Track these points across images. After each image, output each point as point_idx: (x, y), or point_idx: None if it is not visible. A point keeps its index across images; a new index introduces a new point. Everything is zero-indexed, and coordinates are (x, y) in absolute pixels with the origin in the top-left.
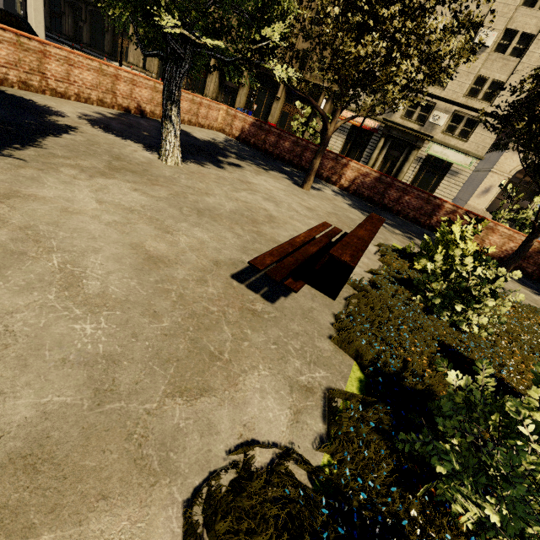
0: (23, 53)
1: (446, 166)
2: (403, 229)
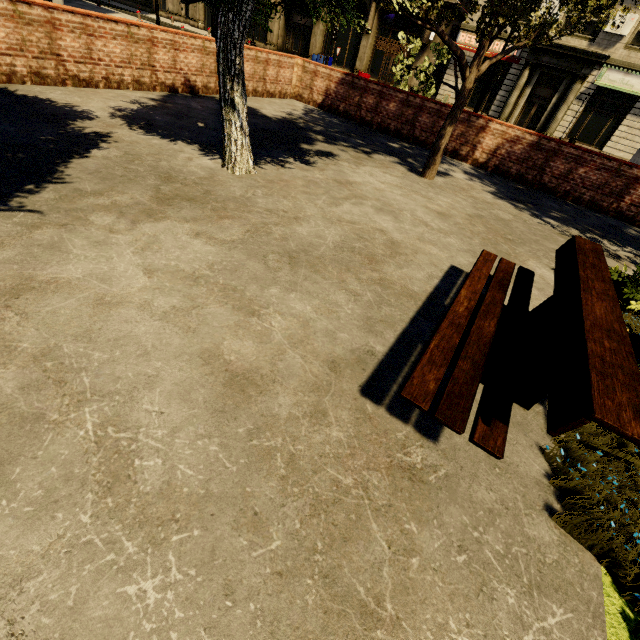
0: (26, 29)
1: (628, 102)
2: (580, 224)
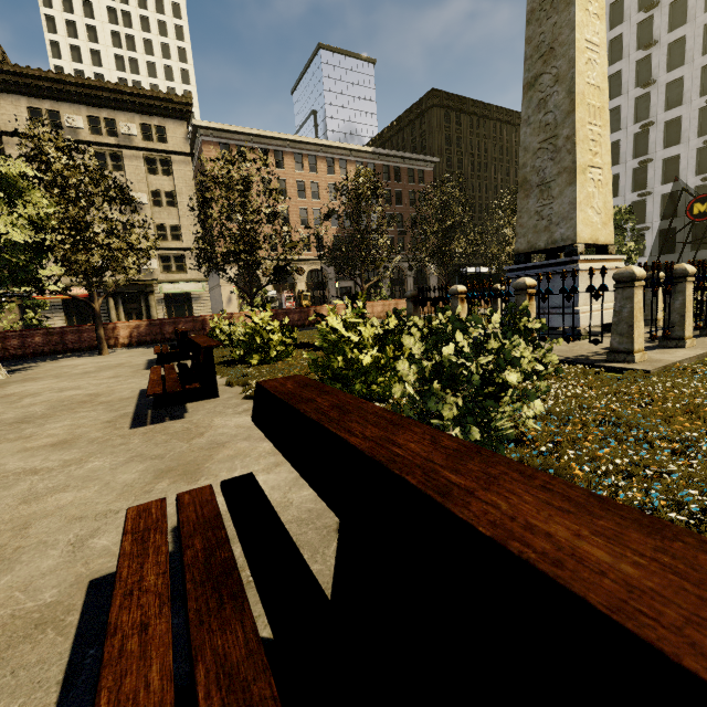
0: None
1: (187, 296)
2: None
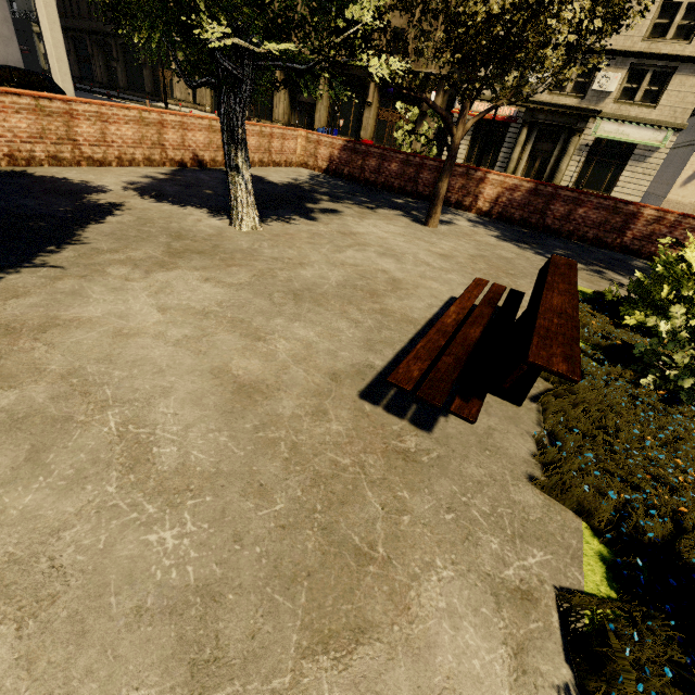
0: (46, 120)
1: (627, 150)
2: (584, 258)
